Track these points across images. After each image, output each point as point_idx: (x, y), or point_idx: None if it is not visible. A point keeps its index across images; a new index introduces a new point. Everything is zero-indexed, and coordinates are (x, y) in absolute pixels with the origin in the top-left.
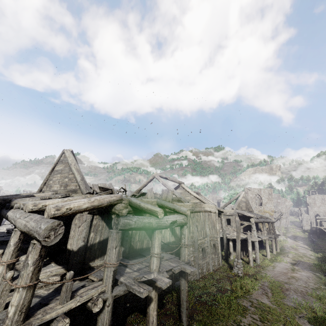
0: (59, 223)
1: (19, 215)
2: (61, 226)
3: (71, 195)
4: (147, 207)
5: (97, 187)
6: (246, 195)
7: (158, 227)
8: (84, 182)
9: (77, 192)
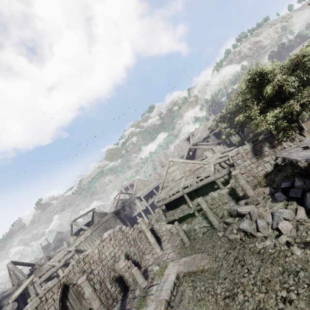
0: (14, 303)
1: (5, 308)
2: (15, 303)
3: (21, 284)
4: (52, 264)
5: (37, 263)
6: (155, 165)
7: (58, 269)
8: (23, 275)
9: (23, 280)
